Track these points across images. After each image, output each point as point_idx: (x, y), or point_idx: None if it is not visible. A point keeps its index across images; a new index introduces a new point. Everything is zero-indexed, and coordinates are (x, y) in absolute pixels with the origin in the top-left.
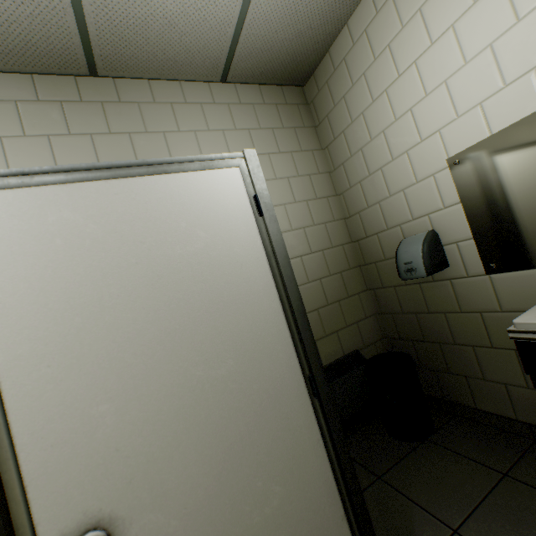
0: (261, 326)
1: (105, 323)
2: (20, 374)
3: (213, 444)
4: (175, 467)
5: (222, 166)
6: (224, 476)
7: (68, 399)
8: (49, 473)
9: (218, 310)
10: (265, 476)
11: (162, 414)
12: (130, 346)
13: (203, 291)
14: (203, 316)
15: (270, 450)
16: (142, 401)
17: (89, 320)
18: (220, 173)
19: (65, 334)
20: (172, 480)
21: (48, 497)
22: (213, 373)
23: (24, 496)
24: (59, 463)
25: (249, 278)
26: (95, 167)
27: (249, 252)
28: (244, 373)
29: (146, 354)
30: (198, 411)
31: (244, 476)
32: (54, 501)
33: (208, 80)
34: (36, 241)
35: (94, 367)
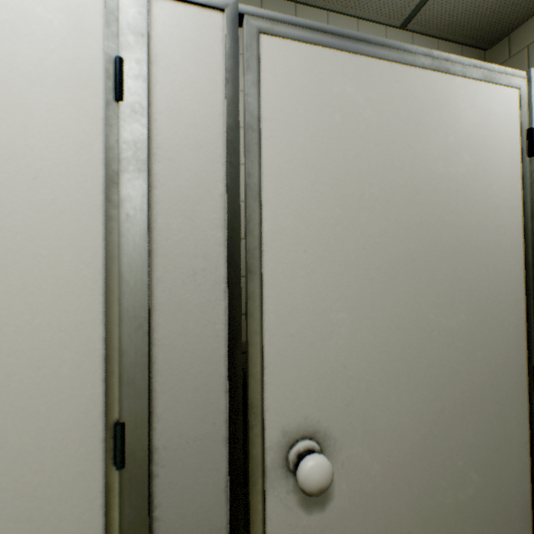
0: (499, 287)
1: (359, 225)
2: (280, 250)
3: (427, 400)
4: (388, 408)
5: (503, 82)
6: (429, 438)
7: (313, 293)
8: (284, 363)
9: (462, 252)
10: (466, 457)
11: (389, 346)
12: (375, 259)
13: (453, 225)
14: (447, 254)
15: (477, 431)
16: (374, 324)
17: (346, 215)
18: (498, 91)
19: (324, 223)
20: (383, 420)
21: (279, 387)
22: (443, 321)
23: (262, 376)
24: (293, 356)
25: (500, 227)
26: (384, 44)
27: (506, 196)
28: (472, 335)
29: (387, 274)
30: (420, 357)
31: (446, 448)
32: (283, 393)
33: (388, 23)
34: (318, 110)
35: (341, 268)
